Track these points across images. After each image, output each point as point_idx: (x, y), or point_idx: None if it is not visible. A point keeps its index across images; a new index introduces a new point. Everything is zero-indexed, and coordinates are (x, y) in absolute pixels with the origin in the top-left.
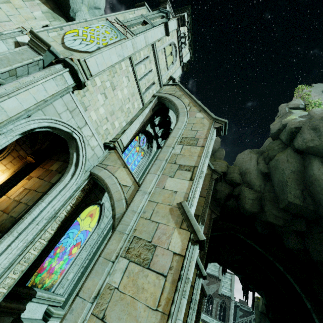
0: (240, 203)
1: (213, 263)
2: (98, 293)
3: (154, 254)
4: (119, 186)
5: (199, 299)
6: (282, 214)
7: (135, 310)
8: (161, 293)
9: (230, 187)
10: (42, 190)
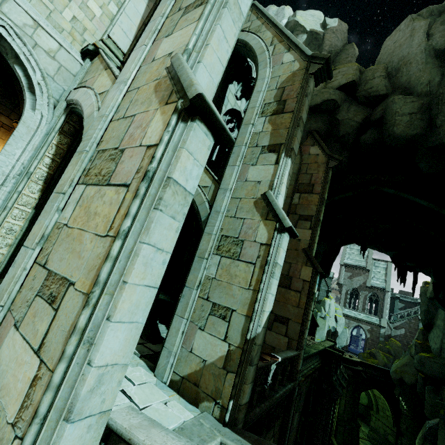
0: (385, 130)
1: (358, 252)
2: (41, 236)
3: (119, 162)
4: (94, 98)
5: (310, 278)
6: None
7: (80, 244)
8: (117, 212)
9: (367, 109)
10: None
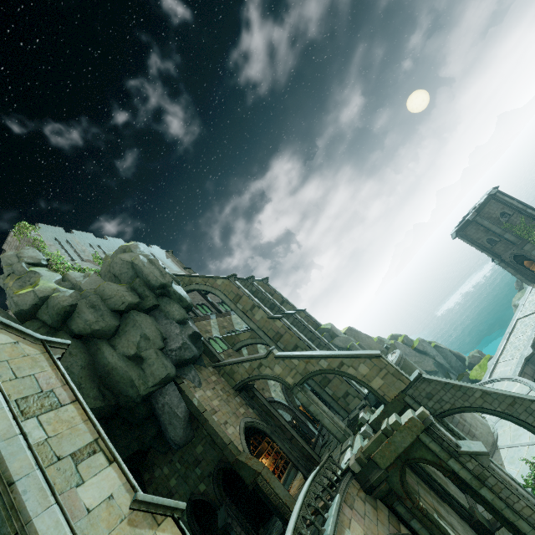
0: None
1: None
2: None
3: None
4: None
5: None
6: None
7: None
8: None
9: None
10: None
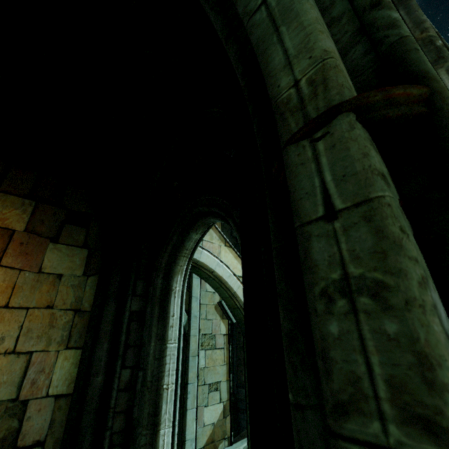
0: None
1: None
2: None
3: None
4: (237, 280)
5: None
6: (231, 240)
7: None
8: None
9: None
10: (37, 301)
